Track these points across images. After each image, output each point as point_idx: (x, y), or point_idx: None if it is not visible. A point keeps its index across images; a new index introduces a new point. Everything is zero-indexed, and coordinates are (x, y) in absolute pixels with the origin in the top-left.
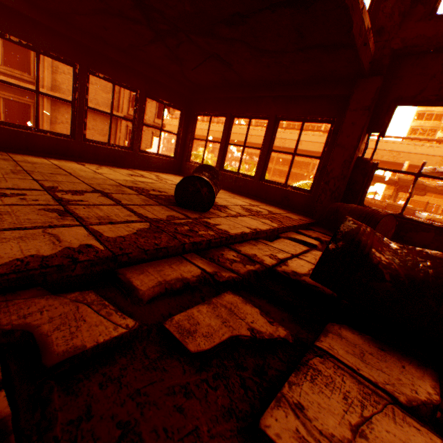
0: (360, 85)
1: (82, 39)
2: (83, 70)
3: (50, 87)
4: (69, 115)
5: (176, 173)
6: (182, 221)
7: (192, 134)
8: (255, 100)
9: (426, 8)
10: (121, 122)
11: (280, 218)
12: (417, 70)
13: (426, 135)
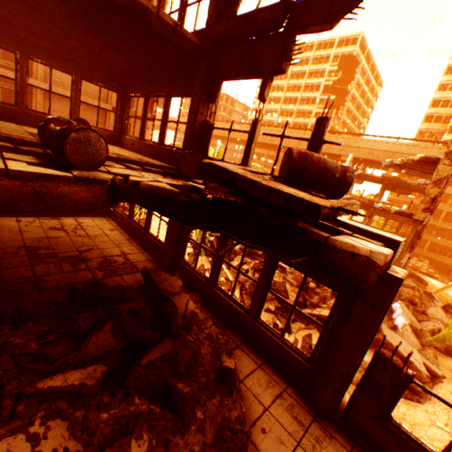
0: (200, 66)
1: (19, 33)
2: (22, 56)
3: (44, 79)
4: (61, 104)
5: (116, 145)
6: (27, 138)
7: (128, 113)
8: (158, 82)
9: (230, 11)
10: (110, 113)
11: (138, 160)
12: (227, 55)
13: (434, 138)
